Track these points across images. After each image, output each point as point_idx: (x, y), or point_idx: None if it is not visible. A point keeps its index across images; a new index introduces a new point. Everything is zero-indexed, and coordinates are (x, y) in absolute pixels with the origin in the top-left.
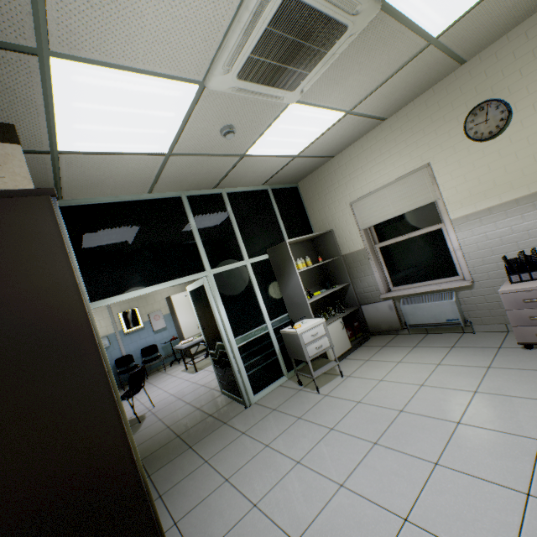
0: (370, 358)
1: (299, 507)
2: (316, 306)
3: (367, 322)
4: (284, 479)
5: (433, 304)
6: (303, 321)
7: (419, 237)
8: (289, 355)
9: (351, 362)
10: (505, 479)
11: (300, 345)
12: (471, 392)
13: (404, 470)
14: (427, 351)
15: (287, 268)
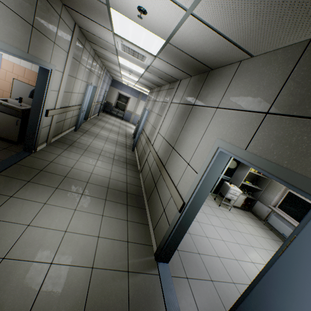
0: (242, 215)
1: (201, 219)
2: (242, 185)
3: (253, 207)
4: (199, 212)
5: (284, 225)
6: (234, 186)
7: (308, 203)
8: (220, 190)
9: (235, 210)
10: (251, 258)
11: (227, 191)
12: (264, 248)
13: (229, 237)
14: (263, 232)
15: (246, 166)
